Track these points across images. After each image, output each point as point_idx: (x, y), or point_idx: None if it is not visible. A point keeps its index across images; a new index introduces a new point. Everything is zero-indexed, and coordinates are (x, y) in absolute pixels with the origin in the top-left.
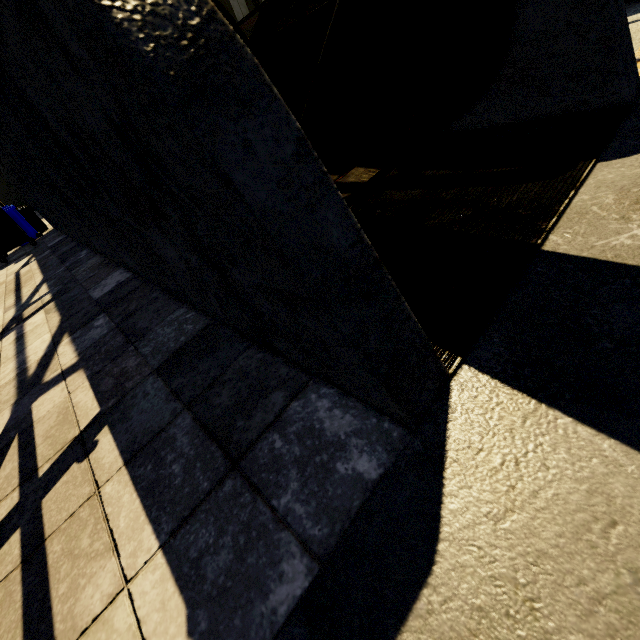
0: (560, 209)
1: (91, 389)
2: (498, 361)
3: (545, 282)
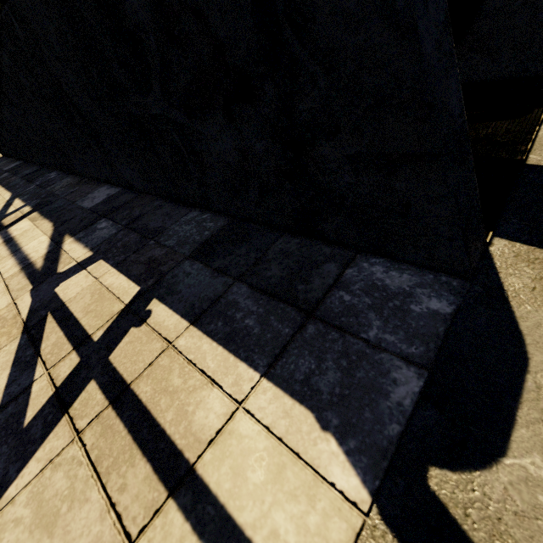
0: (532, 138)
1: (121, 274)
2: (523, 233)
3: (539, 183)
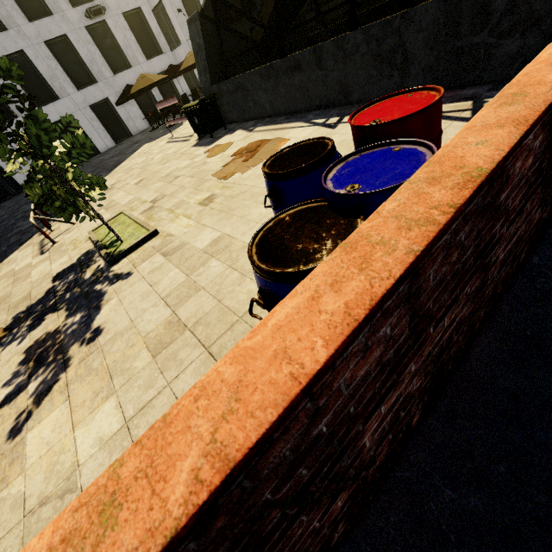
0: None
1: (455, 103)
2: None
3: None
